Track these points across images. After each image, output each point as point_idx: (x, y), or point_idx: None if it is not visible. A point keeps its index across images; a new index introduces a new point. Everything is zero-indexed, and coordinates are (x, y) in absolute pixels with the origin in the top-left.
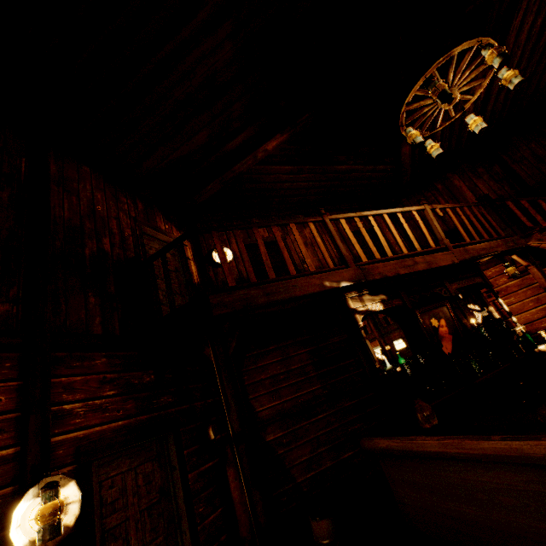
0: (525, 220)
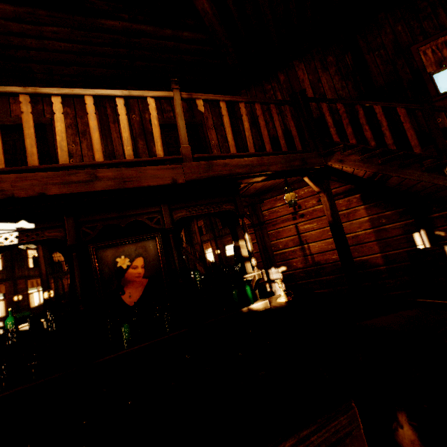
0: (333, 132)
